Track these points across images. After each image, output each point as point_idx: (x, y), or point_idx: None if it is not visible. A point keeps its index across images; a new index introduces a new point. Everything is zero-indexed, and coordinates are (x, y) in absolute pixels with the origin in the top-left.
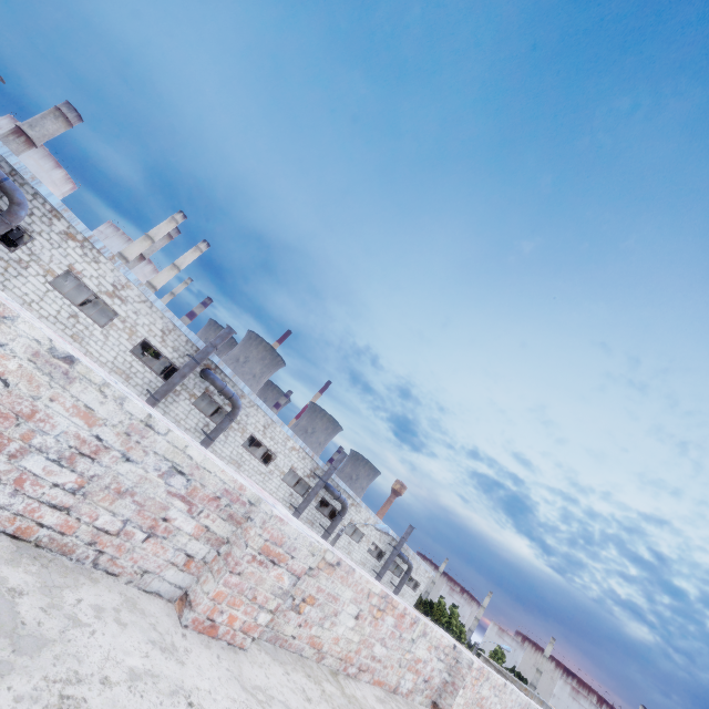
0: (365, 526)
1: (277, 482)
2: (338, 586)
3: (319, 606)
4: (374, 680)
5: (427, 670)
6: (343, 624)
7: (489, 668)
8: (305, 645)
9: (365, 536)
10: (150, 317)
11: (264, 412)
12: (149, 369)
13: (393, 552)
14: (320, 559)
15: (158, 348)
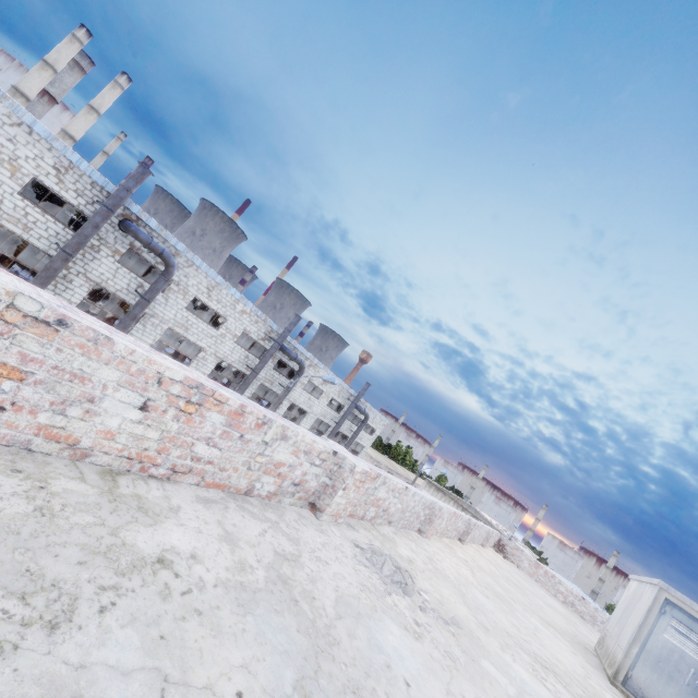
0: (324, 385)
1: (230, 345)
2: (78, 359)
3: (41, 385)
4: (208, 483)
5: (296, 475)
6: (116, 415)
7: (389, 476)
8: (31, 437)
9: (324, 393)
10: (32, 148)
11: (205, 273)
12: (51, 218)
13: (351, 405)
14: (4, 308)
15: (57, 191)
